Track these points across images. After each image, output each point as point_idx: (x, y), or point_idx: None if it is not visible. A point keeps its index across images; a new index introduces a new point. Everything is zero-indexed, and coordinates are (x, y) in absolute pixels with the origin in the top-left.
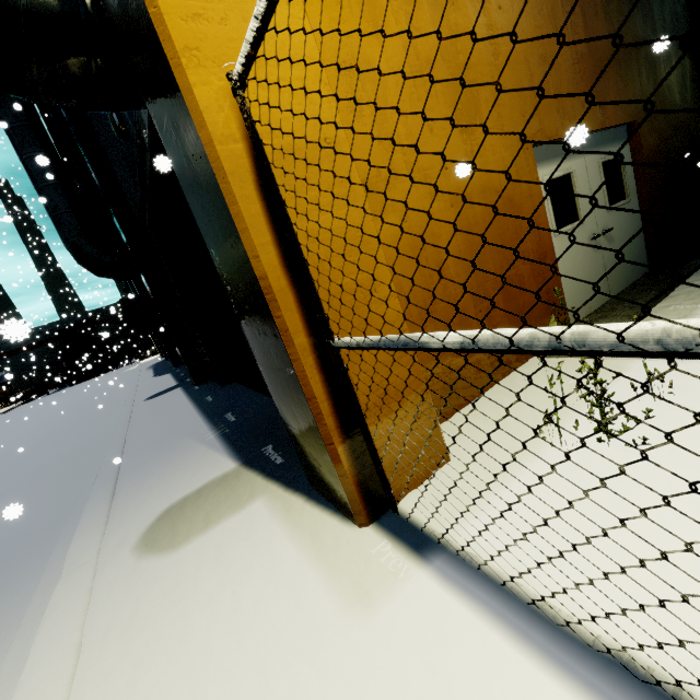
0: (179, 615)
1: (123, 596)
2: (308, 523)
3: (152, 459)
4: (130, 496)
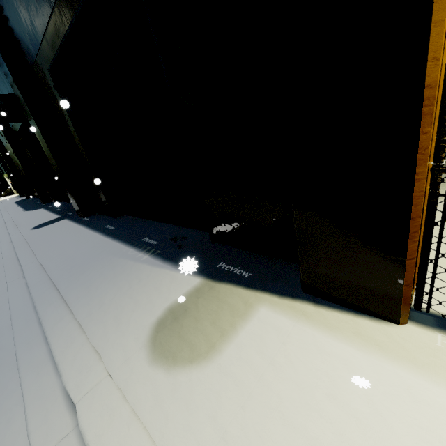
0: (287, 428)
1: (187, 415)
2: (340, 324)
3: (92, 278)
4: (95, 311)
